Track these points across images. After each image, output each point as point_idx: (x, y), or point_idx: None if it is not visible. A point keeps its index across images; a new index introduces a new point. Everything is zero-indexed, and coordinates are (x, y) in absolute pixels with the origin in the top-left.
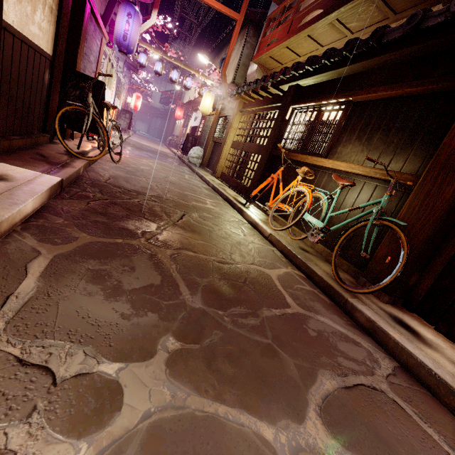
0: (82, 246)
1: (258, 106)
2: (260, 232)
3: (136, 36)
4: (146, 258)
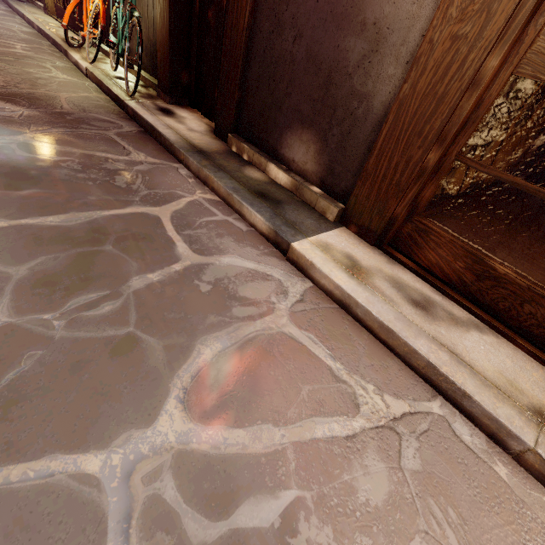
0: None
1: None
2: (82, 71)
3: None
4: None
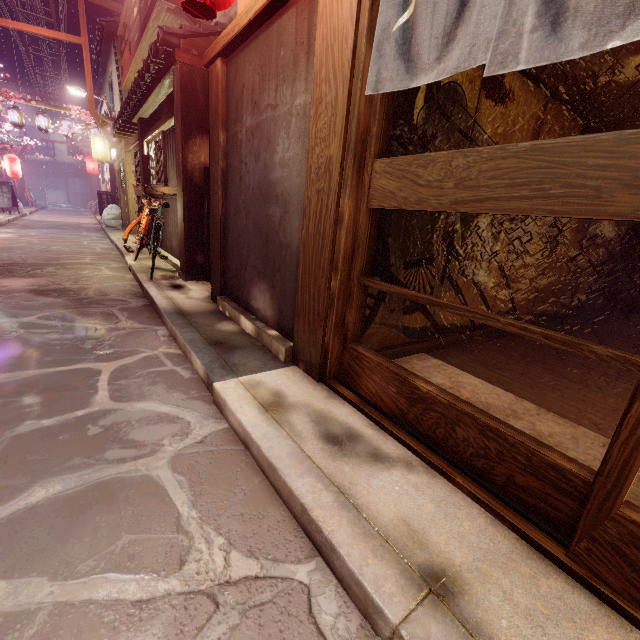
0: None
1: (132, 145)
2: (128, 267)
3: None
4: None
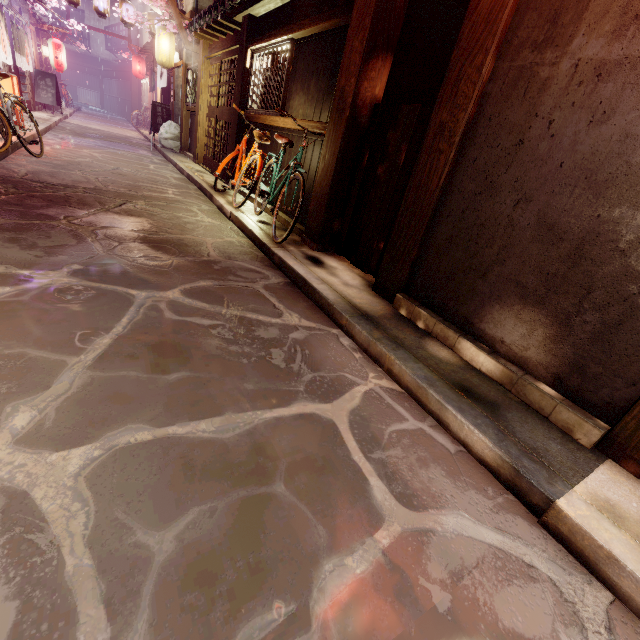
0: None
1: (221, 50)
2: (225, 214)
3: None
4: (65, 232)
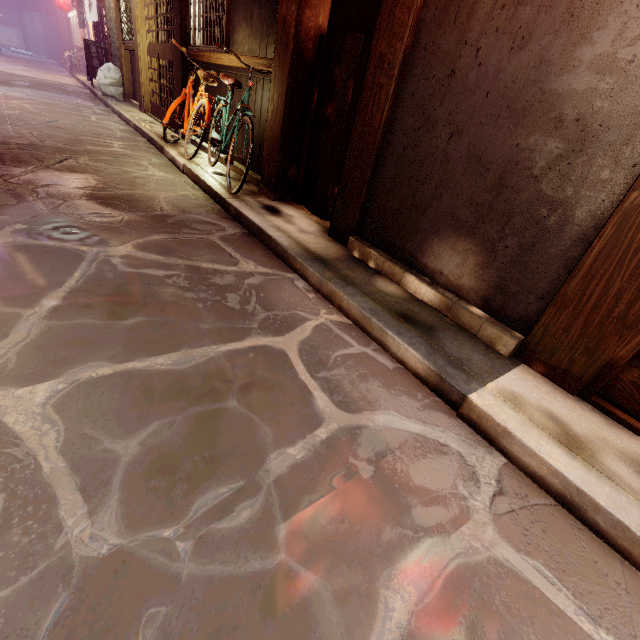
0: None
1: None
2: (178, 167)
3: None
4: (2, 191)
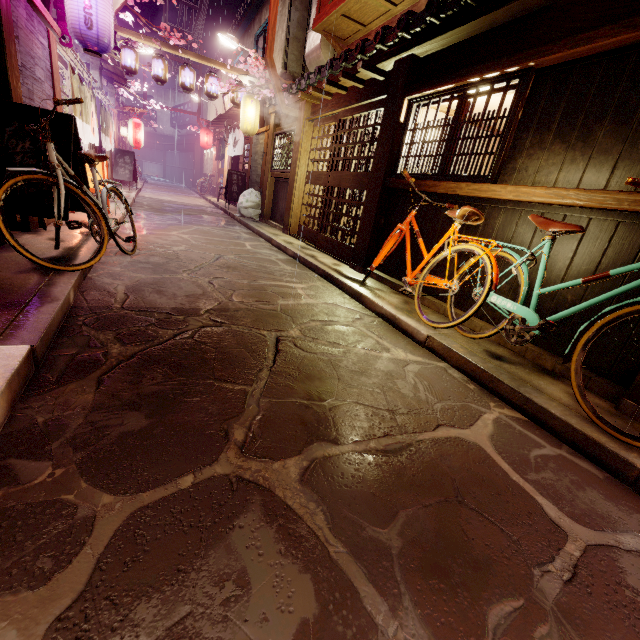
0: (109, 550)
1: (342, 107)
2: (406, 332)
3: (109, 16)
4: (258, 517)
